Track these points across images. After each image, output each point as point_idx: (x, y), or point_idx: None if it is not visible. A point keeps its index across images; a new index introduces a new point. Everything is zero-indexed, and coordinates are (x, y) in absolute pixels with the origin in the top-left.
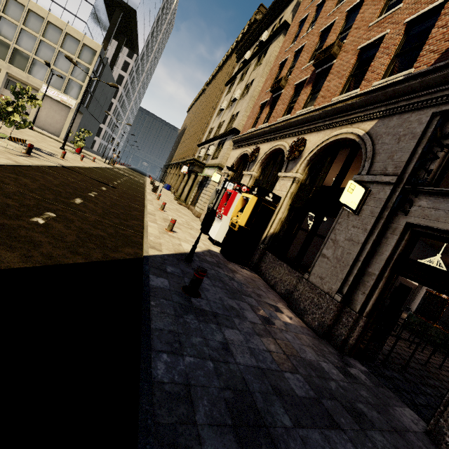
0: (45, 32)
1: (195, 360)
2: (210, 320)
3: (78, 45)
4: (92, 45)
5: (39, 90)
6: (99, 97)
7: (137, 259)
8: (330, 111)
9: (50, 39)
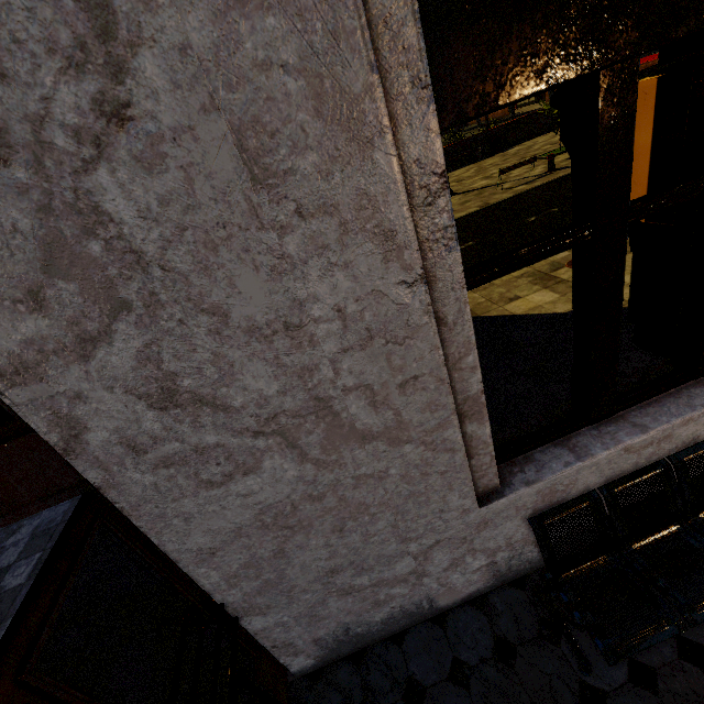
0: None
1: None
2: None
3: None
4: None
5: None
6: None
7: None
8: None
9: None
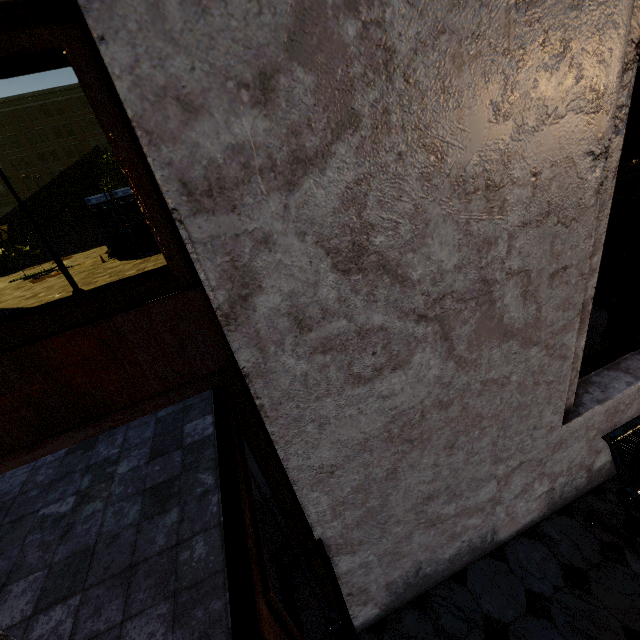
0: None
1: None
2: None
3: None
4: None
5: None
6: None
7: None
8: None
9: None
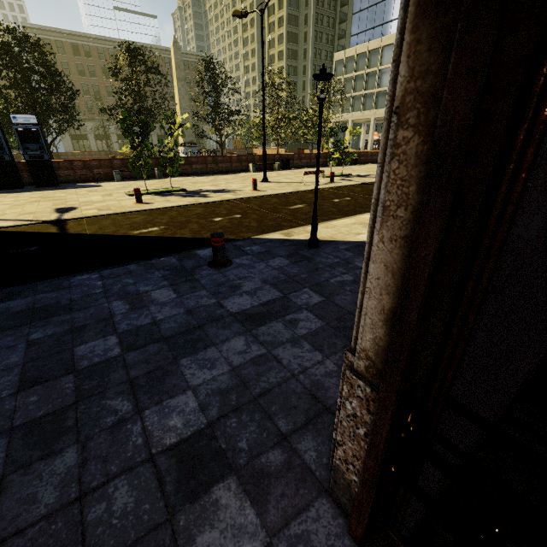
0: None
1: (100, 285)
2: (175, 280)
3: None
4: None
5: None
6: None
7: (239, 240)
8: None
9: None
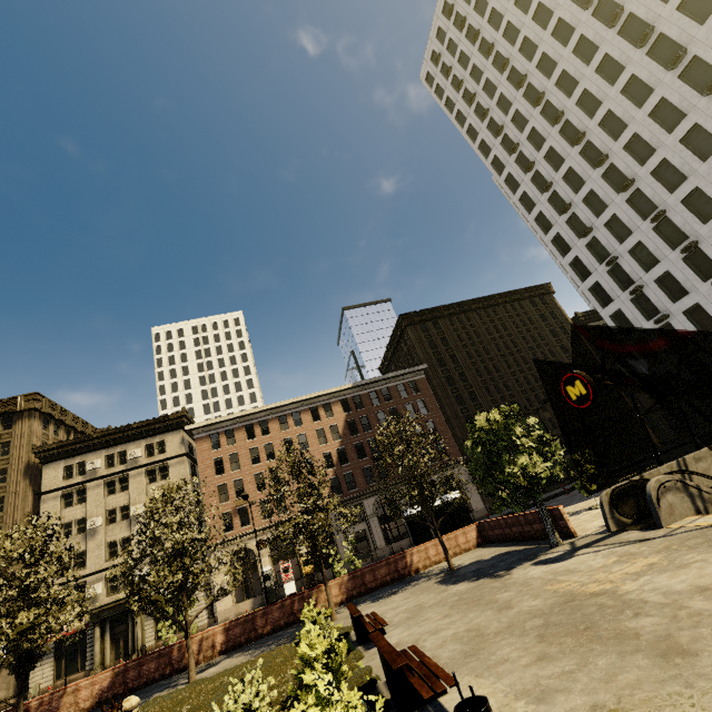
0: None
1: None
2: None
3: None
4: None
5: None
6: None
7: None
8: None
9: None
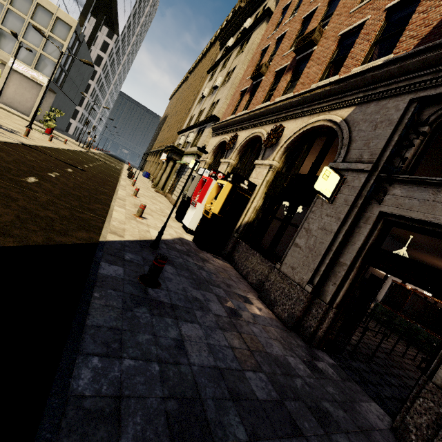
0: (14, 0)
1: (136, 363)
2: (167, 313)
3: (51, 18)
4: (67, 20)
5: (6, 64)
6: (74, 77)
7: (90, 244)
8: (309, 98)
9: (18, 9)
